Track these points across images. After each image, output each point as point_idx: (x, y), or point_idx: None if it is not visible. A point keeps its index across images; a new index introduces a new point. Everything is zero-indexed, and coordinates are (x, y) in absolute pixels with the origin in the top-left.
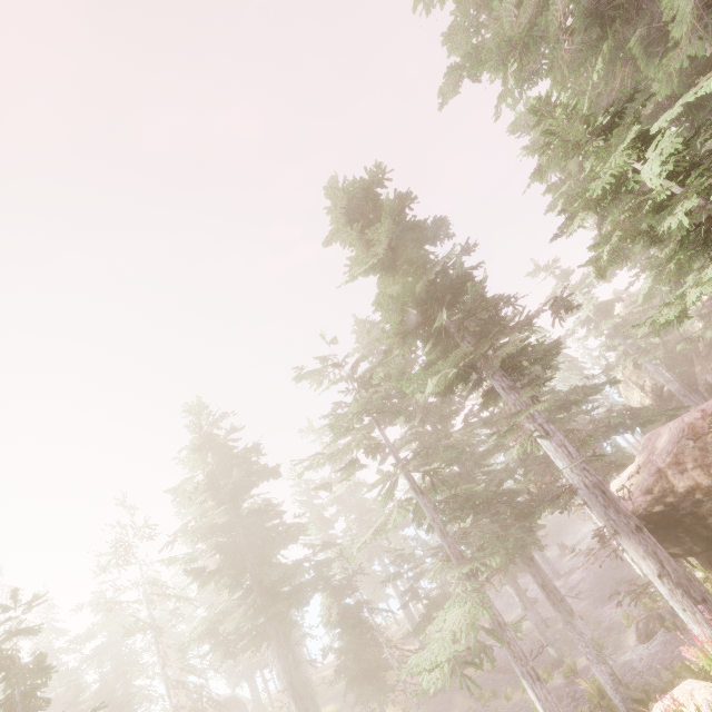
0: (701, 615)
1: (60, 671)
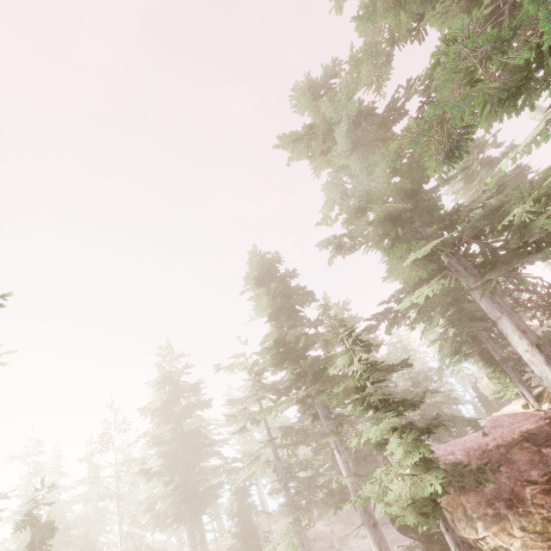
0: None
1: (59, 503)
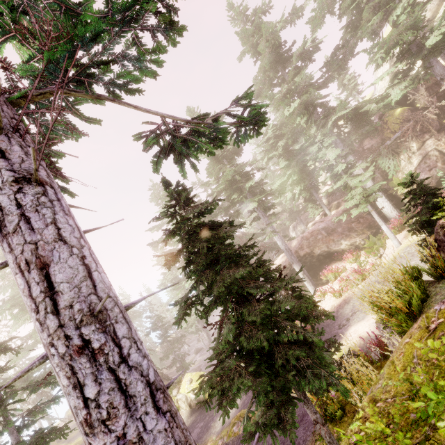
0: (311, 283)
1: None
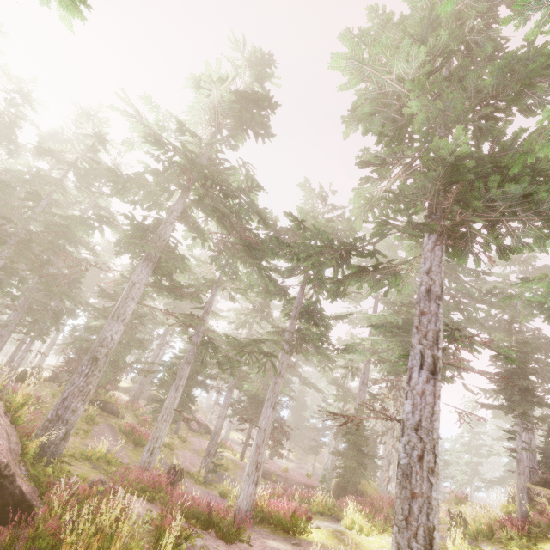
0: None
1: None
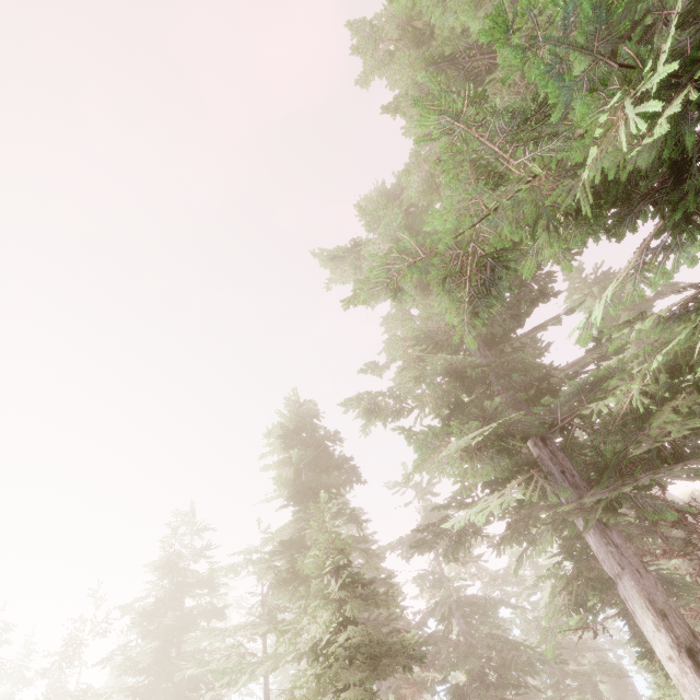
0: None
1: None
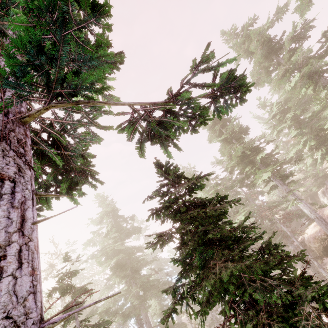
0: None
1: None
